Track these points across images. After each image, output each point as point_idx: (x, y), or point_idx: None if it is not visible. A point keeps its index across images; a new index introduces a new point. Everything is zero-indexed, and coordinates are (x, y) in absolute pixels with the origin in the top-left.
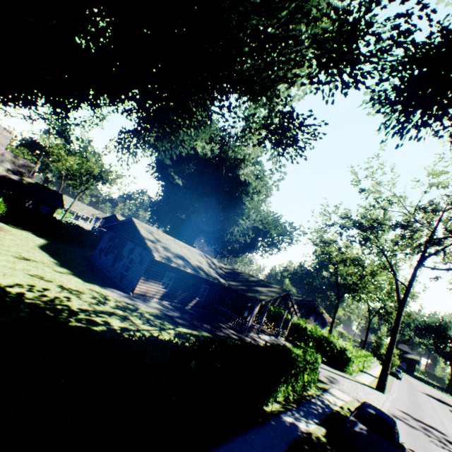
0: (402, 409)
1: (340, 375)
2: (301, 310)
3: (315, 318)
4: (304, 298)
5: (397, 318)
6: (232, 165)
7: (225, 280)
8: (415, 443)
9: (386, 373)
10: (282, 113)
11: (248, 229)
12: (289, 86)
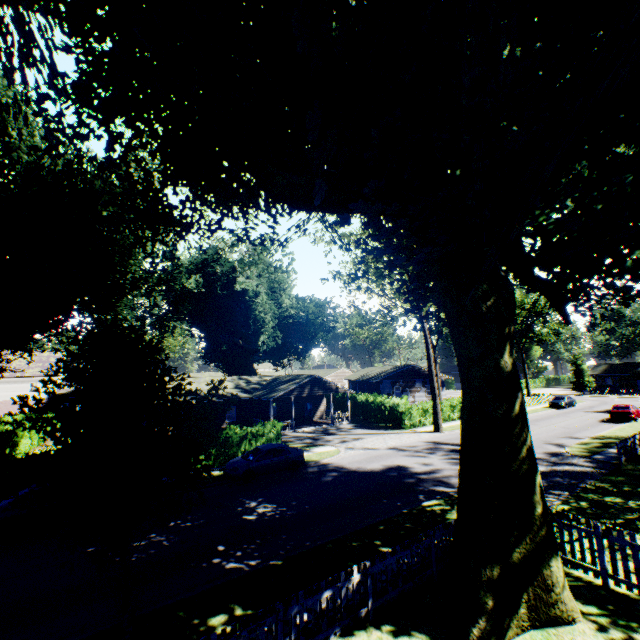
0: (438, 439)
1: (383, 433)
2: (398, 382)
3: (423, 383)
4: (402, 366)
5: (426, 349)
6: (230, 280)
7: (251, 394)
8: (364, 460)
9: (436, 411)
10: (133, 273)
11: (275, 331)
12: (132, 251)
